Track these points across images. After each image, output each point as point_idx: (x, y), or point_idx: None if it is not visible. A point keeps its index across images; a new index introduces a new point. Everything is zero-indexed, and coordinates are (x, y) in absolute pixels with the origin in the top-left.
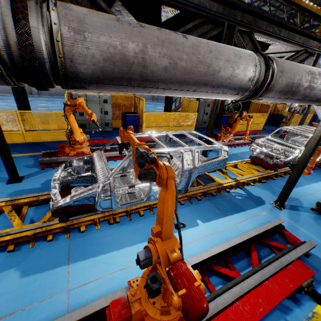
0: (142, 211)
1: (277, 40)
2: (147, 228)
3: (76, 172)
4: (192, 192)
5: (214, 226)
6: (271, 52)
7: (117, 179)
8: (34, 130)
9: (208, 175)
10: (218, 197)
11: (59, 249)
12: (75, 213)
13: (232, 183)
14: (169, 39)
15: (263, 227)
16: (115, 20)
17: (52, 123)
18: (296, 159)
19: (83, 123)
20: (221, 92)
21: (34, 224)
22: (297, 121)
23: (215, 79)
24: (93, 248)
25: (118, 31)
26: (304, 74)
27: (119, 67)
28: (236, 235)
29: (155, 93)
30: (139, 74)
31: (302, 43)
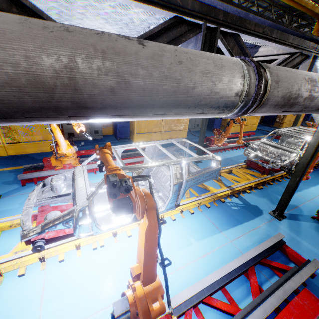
0: (129, 231)
1: (268, 42)
2: (135, 252)
3: (55, 191)
4: (185, 205)
5: (209, 245)
6: (262, 55)
7: (103, 195)
8: (19, 141)
9: (202, 184)
10: (213, 209)
11: (31, 286)
12: (52, 240)
13: (228, 192)
14: (114, 48)
15: (262, 246)
16: (17, 22)
17: (36, 133)
18: (292, 163)
19: (71, 131)
20: (201, 112)
21: (4, 257)
22: (290, 120)
23: (190, 98)
24: (71, 282)
25: (20, 39)
26: (303, 83)
27: (32, 94)
28: (234, 255)
29: (107, 120)
30: (69, 101)
31: (297, 45)
